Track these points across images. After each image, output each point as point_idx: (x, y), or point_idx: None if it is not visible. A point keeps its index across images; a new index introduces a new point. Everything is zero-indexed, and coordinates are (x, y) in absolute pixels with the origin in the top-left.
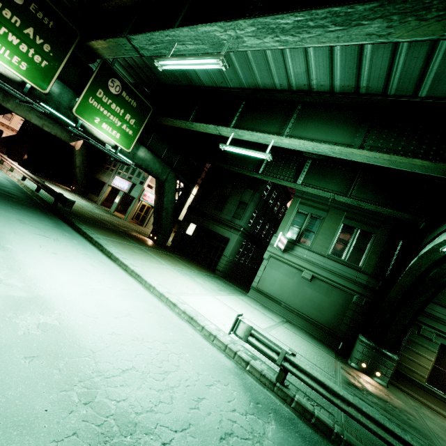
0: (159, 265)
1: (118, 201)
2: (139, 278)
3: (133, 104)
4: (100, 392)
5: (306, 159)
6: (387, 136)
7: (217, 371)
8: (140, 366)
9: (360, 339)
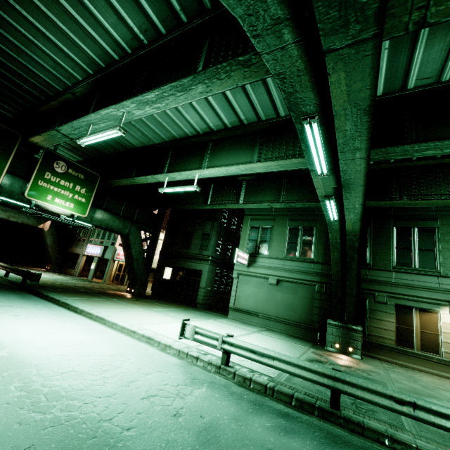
0: (130, 309)
1: (94, 268)
2: (102, 321)
3: (81, 177)
4: (36, 384)
5: (241, 182)
6: (273, 149)
7: (161, 366)
8: (80, 370)
9: (327, 322)
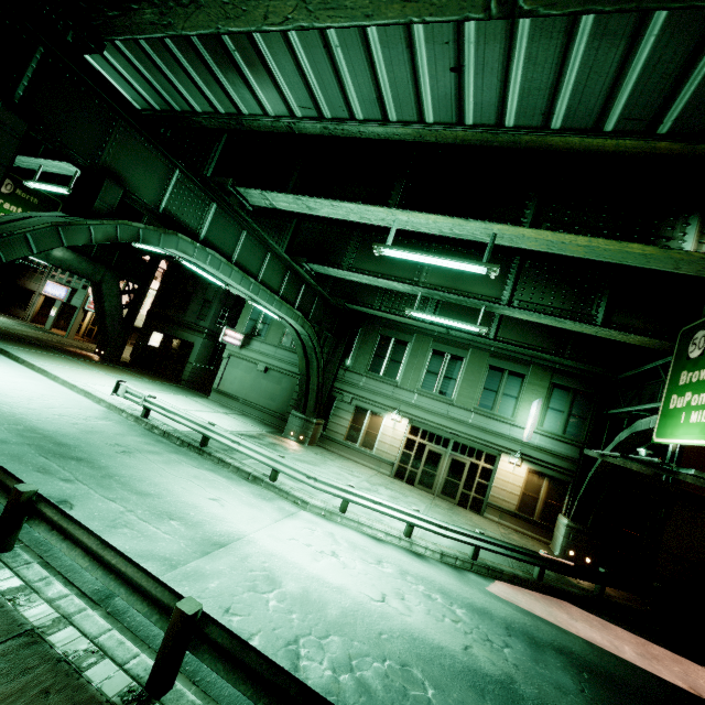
0: (85, 369)
1: (55, 314)
2: (45, 373)
3: (34, 201)
4: None
5: None
6: None
7: (84, 408)
8: (12, 395)
9: (291, 413)
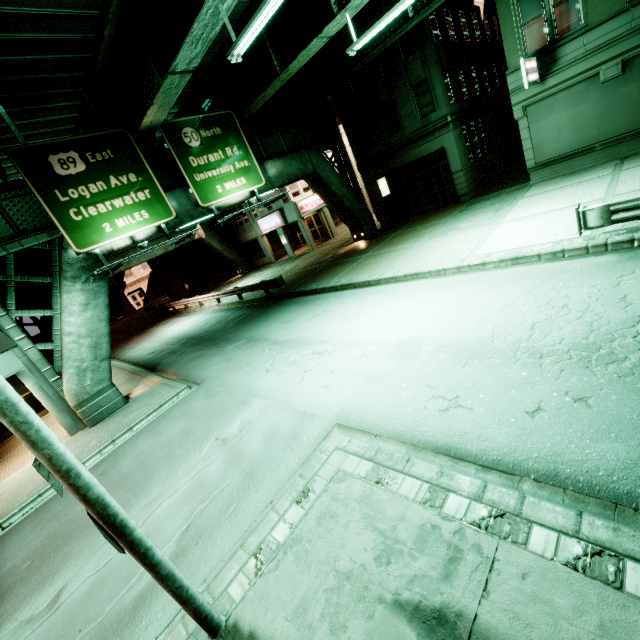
0: (410, 250)
1: (286, 242)
2: (418, 276)
3: (218, 133)
4: (538, 348)
5: None
6: None
7: (606, 272)
8: (537, 319)
9: None
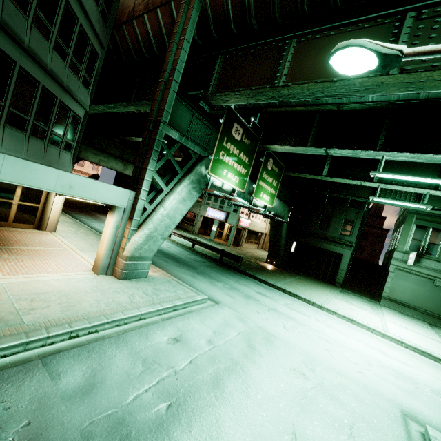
0: (328, 298)
1: (215, 230)
2: (353, 322)
3: (276, 171)
4: None
5: None
6: None
7: None
8: None
9: None
